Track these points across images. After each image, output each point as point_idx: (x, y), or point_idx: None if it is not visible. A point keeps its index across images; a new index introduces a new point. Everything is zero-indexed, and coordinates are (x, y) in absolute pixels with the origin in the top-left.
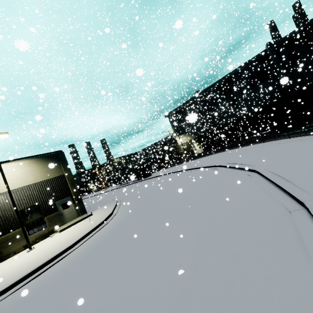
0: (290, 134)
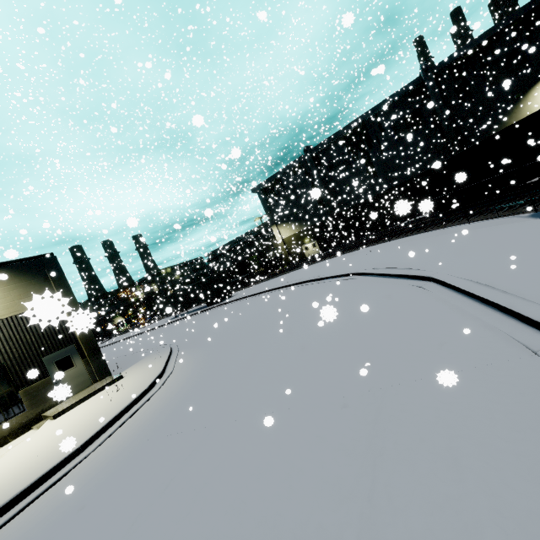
0: (469, 217)
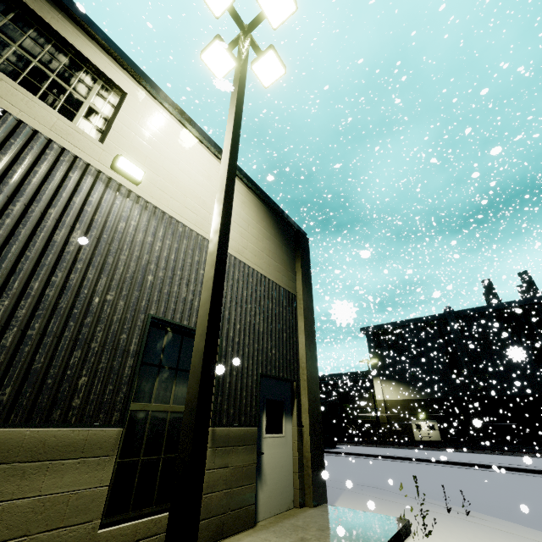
0: None
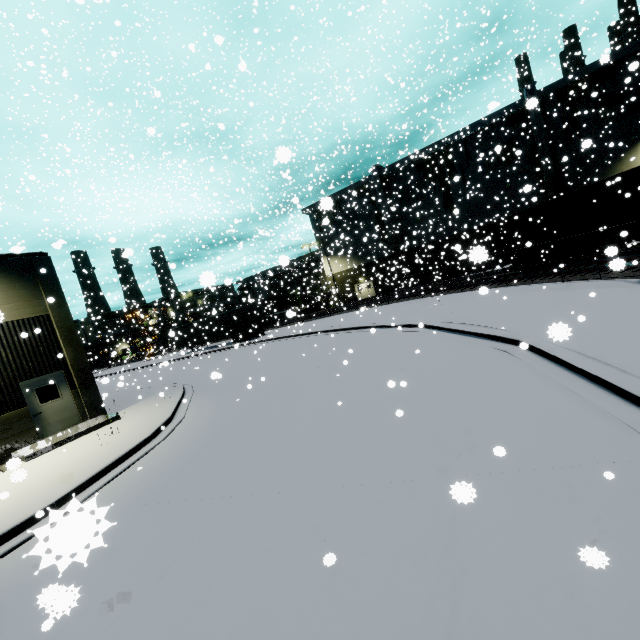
0: (563, 275)
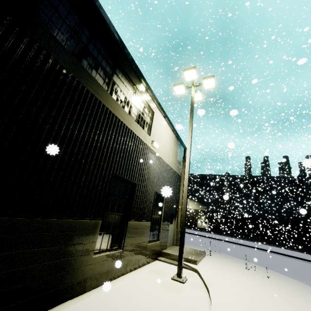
0: None
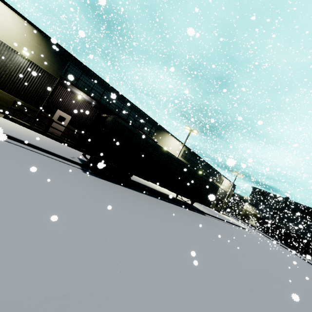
0: None
